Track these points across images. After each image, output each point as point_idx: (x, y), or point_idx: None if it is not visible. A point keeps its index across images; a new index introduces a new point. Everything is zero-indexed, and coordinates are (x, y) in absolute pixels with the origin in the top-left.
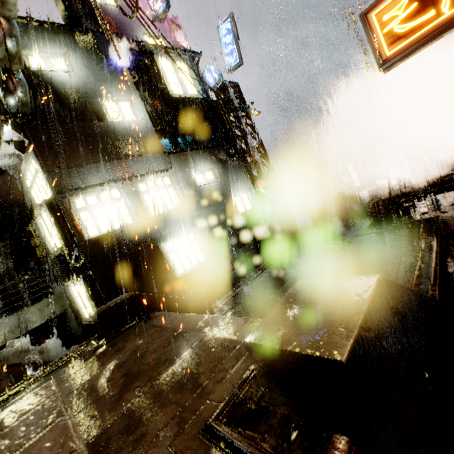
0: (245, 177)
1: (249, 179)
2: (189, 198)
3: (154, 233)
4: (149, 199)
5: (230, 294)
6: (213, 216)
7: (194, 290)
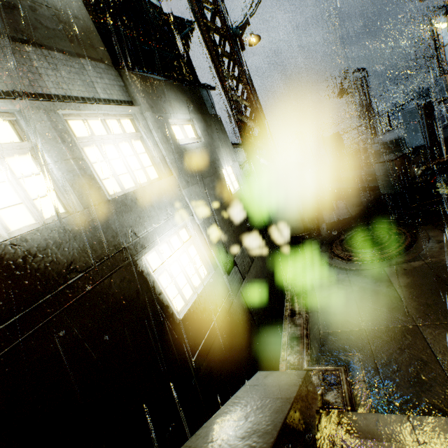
0: (227, 142)
1: (232, 145)
2: (171, 164)
3: (122, 235)
4: (97, 158)
5: (295, 331)
6: (207, 197)
7: (206, 335)
